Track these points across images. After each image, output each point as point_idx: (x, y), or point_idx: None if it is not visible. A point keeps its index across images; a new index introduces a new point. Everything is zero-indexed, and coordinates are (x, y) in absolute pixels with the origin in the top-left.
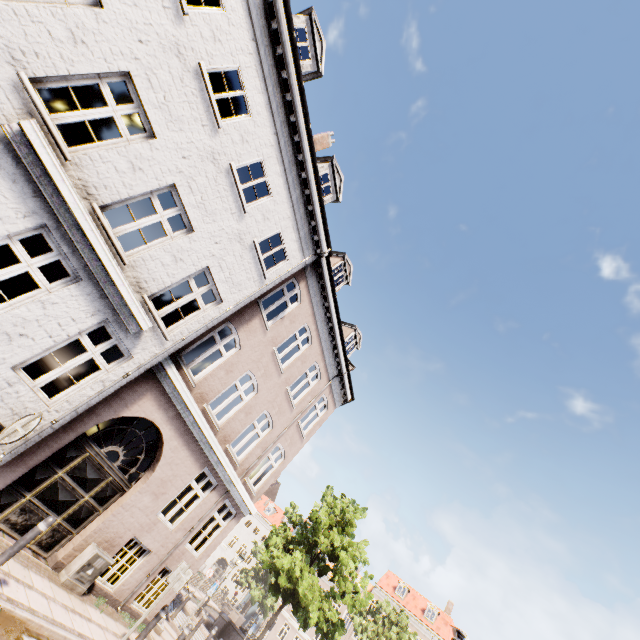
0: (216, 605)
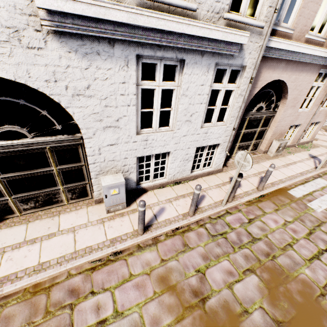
0: None
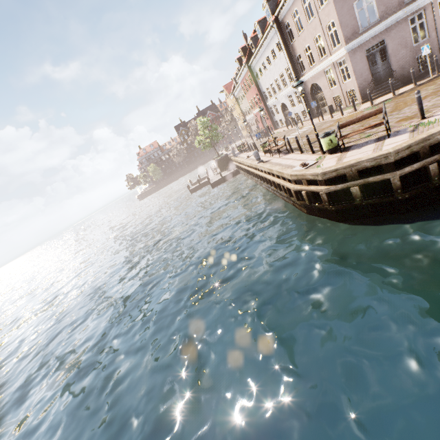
0: None
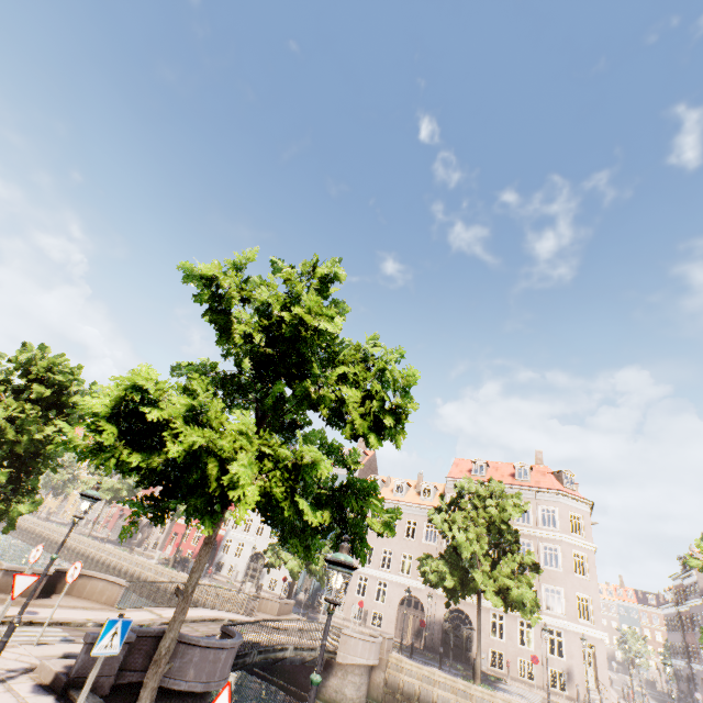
0: (216, 611)
